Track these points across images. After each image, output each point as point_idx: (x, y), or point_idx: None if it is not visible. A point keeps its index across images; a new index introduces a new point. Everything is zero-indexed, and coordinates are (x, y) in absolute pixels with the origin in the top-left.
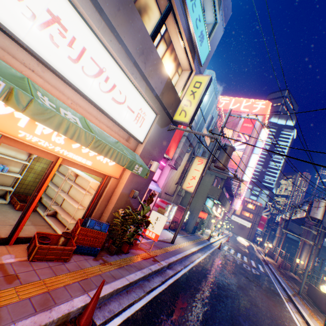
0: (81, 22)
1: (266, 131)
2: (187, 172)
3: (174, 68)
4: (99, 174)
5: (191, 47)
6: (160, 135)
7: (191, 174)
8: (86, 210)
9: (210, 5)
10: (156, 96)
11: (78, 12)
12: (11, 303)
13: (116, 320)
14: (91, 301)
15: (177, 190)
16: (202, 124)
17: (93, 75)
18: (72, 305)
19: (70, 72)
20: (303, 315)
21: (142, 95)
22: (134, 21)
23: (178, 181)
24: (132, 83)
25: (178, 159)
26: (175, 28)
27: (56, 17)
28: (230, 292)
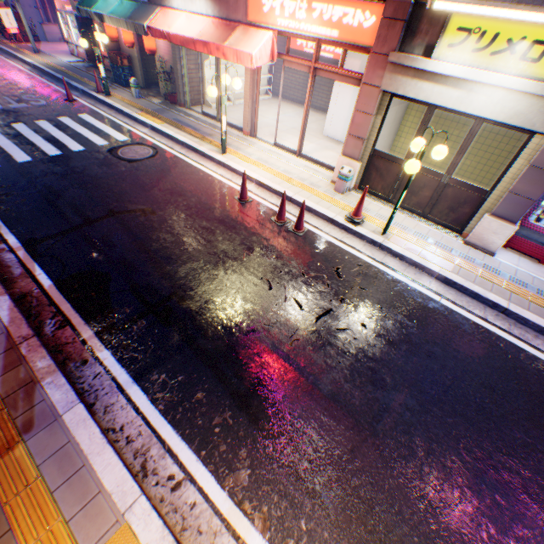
0: None
1: None
2: None
3: None
4: None
5: None
6: None
7: None
8: None
9: None
10: None
11: None
12: None
13: None
14: None
15: None
16: None
17: None
18: None
19: None
20: None
21: None
22: None
23: None
24: None
25: None
26: None
27: None
28: None
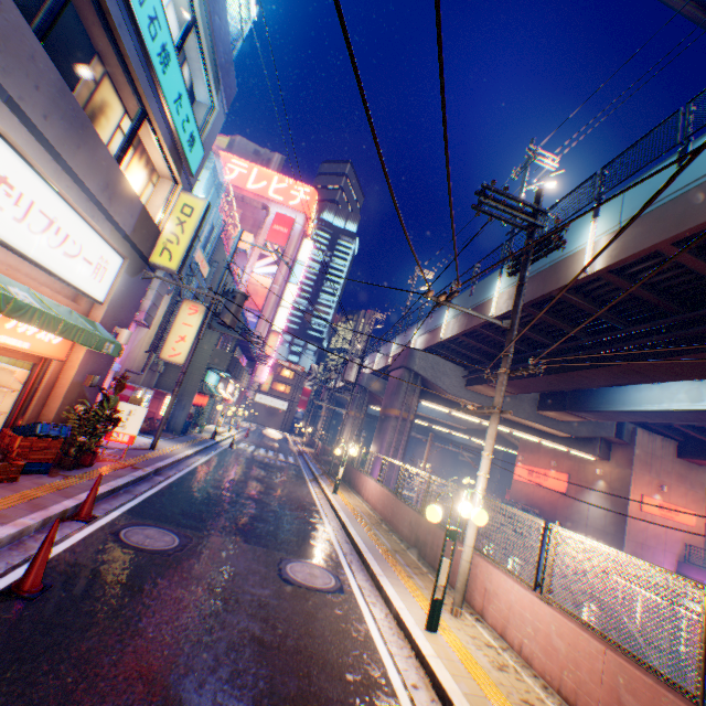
0: (31, 173)
1: (311, 245)
2: (170, 329)
3: (148, 178)
4: (34, 358)
5: (177, 157)
6: (131, 287)
7: (177, 332)
8: (13, 415)
9: (204, 83)
10: (125, 236)
11: (29, 163)
12: (1, 510)
13: (116, 513)
14: (92, 494)
15: (150, 363)
16: (196, 243)
17: (43, 230)
18: (66, 505)
19: (14, 236)
20: (323, 485)
21: (105, 238)
22: (98, 153)
23: (152, 347)
24: (91, 227)
25: (153, 310)
26: (151, 132)
27: (4, 178)
28: (243, 483)
